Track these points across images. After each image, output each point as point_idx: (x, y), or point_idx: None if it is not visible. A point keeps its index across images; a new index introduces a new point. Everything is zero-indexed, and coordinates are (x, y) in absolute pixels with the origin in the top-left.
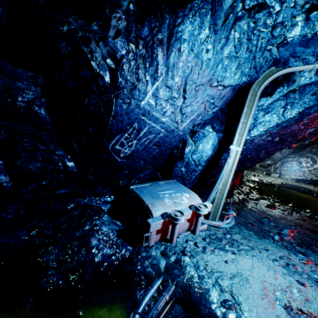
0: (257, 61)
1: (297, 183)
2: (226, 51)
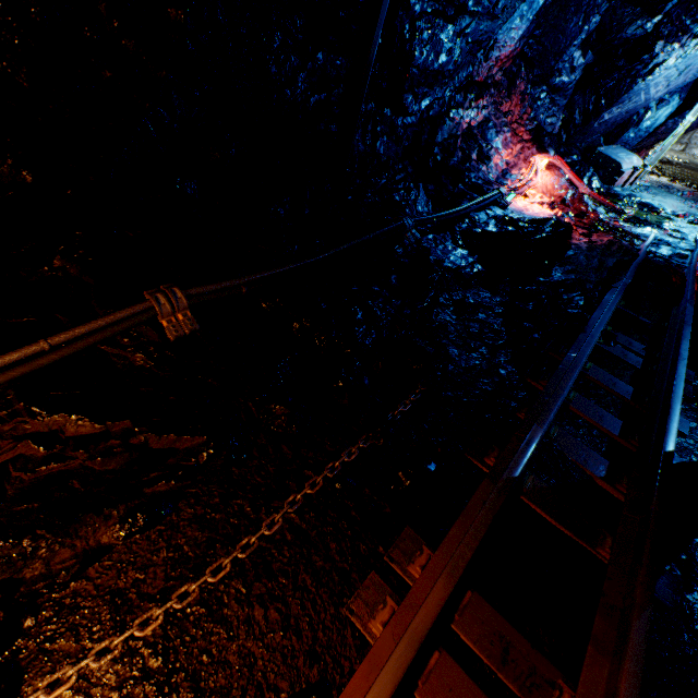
0: None
1: None
2: None
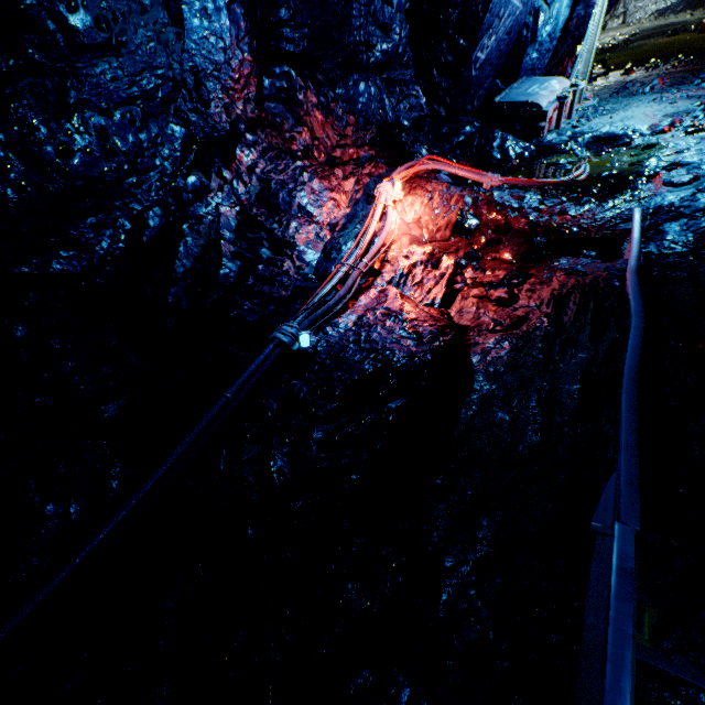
0: None
1: (661, 21)
2: None
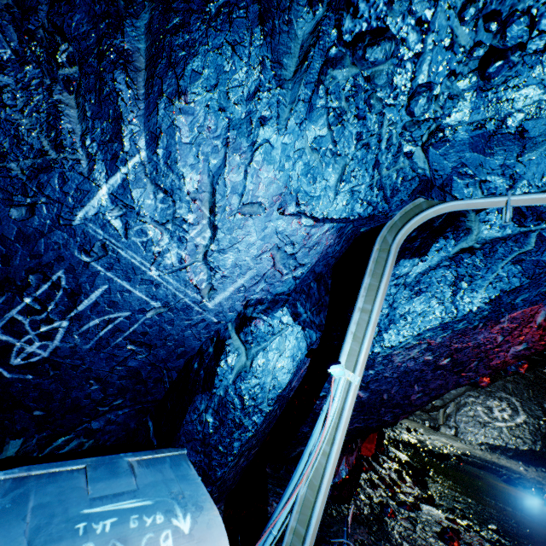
0: (384, 174)
1: (493, 455)
2: (311, 135)
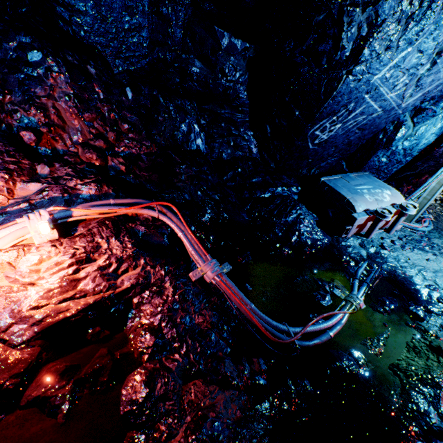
0: None
1: None
2: None
